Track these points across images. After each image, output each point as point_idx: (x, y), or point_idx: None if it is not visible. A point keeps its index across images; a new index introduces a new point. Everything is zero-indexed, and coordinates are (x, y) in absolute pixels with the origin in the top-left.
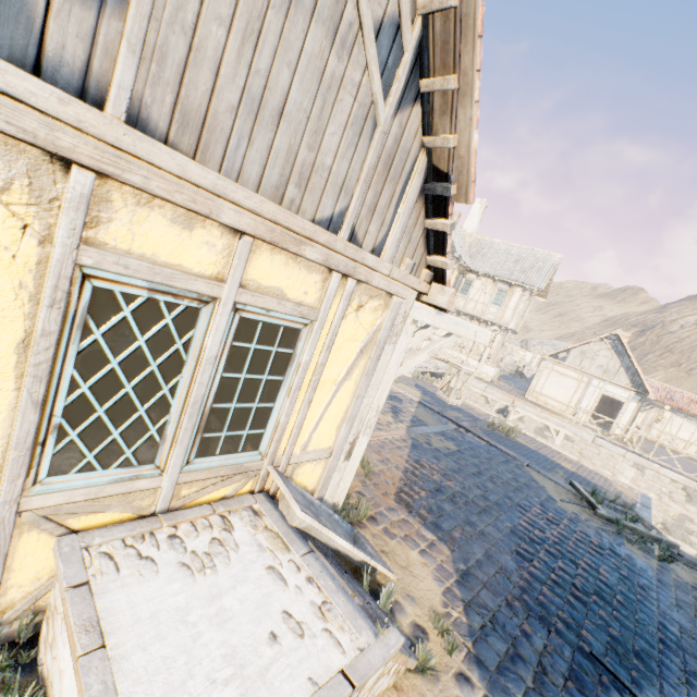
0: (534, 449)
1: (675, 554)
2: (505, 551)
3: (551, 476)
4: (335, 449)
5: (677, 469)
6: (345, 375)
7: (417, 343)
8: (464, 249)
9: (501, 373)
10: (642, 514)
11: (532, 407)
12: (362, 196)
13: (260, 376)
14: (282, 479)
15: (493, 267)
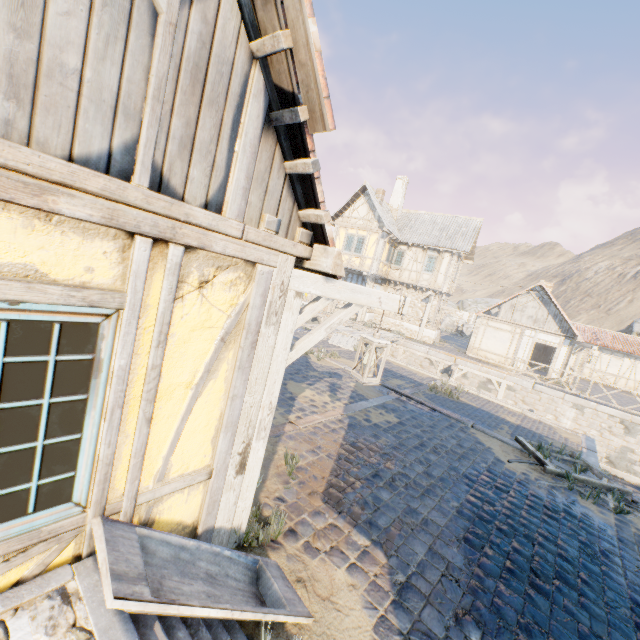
0: (477, 406)
1: (630, 502)
2: (452, 541)
3: (496, 434)
4: (216, 466)
5: (613, 405)
6: (204, 374)
7: (360, 316)
8: (392, 224)
9: (443, 334)
10: (589, 460)
11: (473, 363)
12: (158, 122)
13: (35, 400)
14: (109, 538)
15: (421, 237)
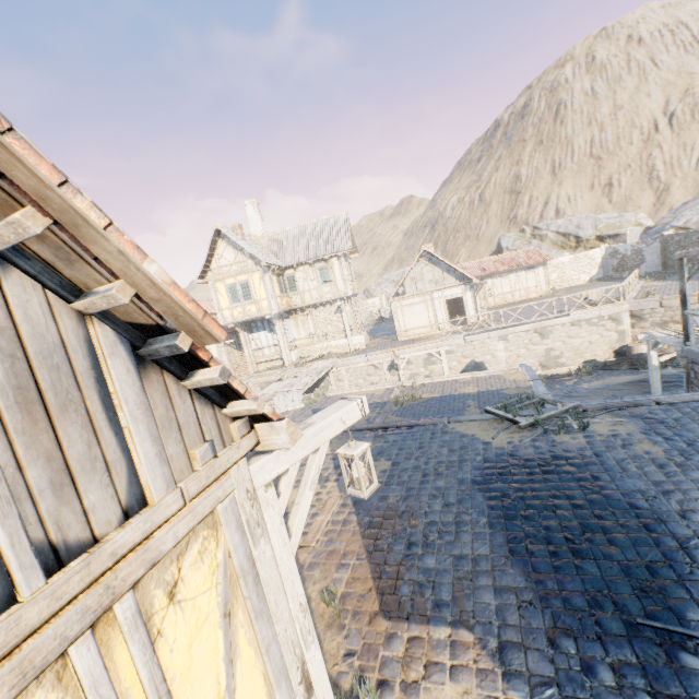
0: (440, 395)
1: (583, 412)
2: (505, 564)
3: (470, 417)
4: None
5: (524, 322)
6: (228, 667)
7: (287, 360)
8: (267, 253)
9: (368, 329)
10: (540, 391)
11: (410, 348)
12: (11, 503)
13: None
14: None
15: (302, 253)
